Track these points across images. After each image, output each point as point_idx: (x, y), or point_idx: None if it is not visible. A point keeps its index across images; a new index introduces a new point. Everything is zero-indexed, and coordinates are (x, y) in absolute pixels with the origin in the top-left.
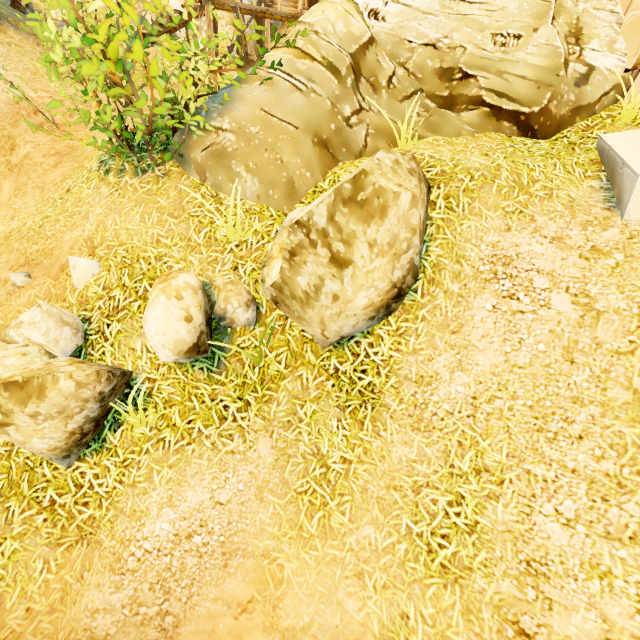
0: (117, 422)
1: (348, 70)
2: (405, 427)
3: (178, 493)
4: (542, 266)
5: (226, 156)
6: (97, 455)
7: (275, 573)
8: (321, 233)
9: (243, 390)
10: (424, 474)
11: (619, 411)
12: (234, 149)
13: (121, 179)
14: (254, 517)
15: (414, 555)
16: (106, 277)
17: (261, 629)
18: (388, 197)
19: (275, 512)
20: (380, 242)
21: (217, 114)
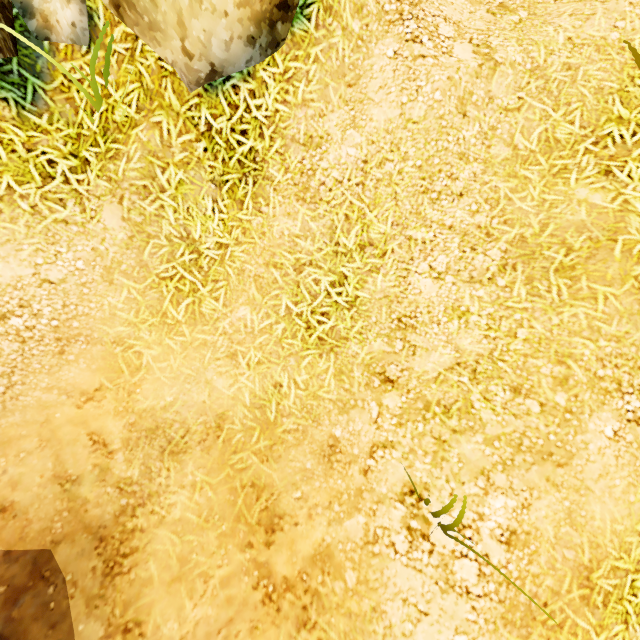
0: None
1: None
2: (289, 198)
3: None
4: (450, 15)
5: None
6: None
7: (131, 361)
8: None
9: (78, 145)
10: (308, 252)
11: (498, 167)
12: None
13: None
14: (101, 301)
15: (292, 333)
16: None
17: (113, 414)
18: None
19: (130, 297)
20: None
21: None
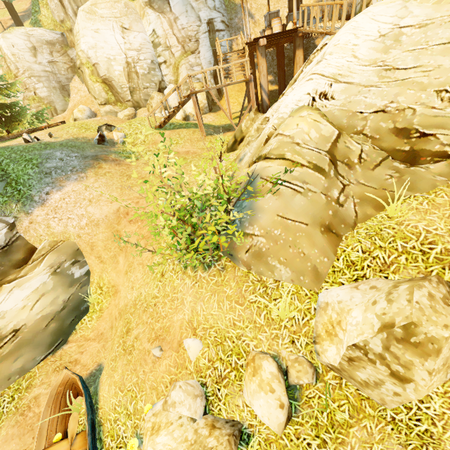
0: None
1: (329, 165)
2: None
3: None
4: None
5: (263, 255)
6: None
7: None
8: (378, 356)
9: (317, 429)
10: None
11: None
12: (266, 248)
13: (196, 273)
14: None
15: None
16: (208, 352)
17: None
18: (441, 343)
19: None
20: (436, 367)
21: (248, 223)
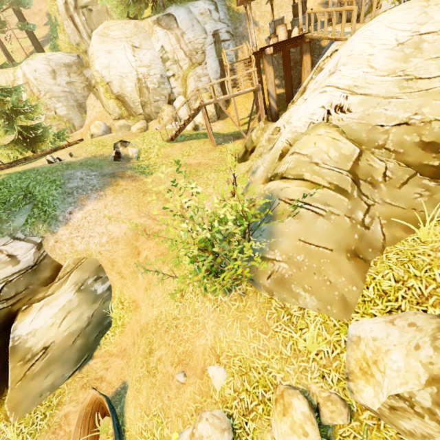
0: None
1: (352, 186)
2: None
3: None
4: None
5: (286, 282)
6: None
7: None
8: (427, 410)
9: None
10: None
11: None
12: (289, 275)
13: (217, 297)
14: None
15: None
16: (233, 382)
17: None
18: None
19: None
20: None
21: (268, 248)
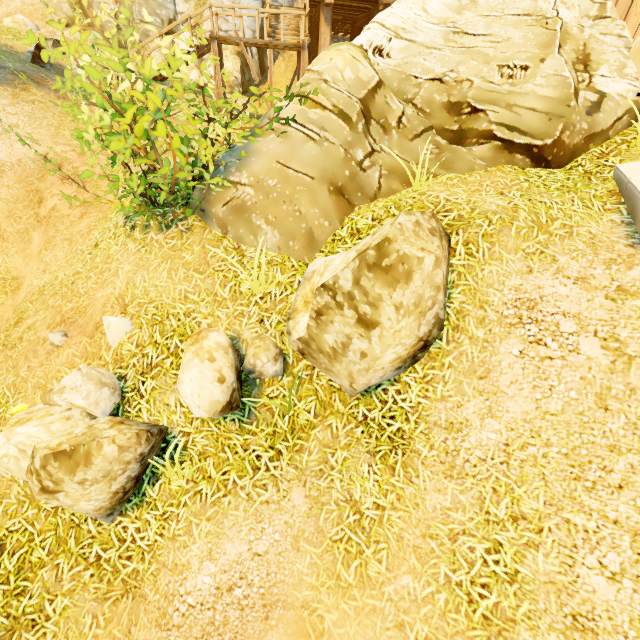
0: (155, 476)
1: (359, 116)
2: (437, 474)
3: (217, 546)
4: (567, 309)
5: (246, 210)
6: (138, 509)
7: (316, 624)
8: (347, 296)
9: (274, 439)
10: (460, 521)
11: None
12: (253, 203)
13: (147, 235)
14: (292, 567)
15: (455, 605)
16: (138, 334)
17: None
18: (412, 263)
19: (312, 561)
20: (406, 304)
21: (235, 169)
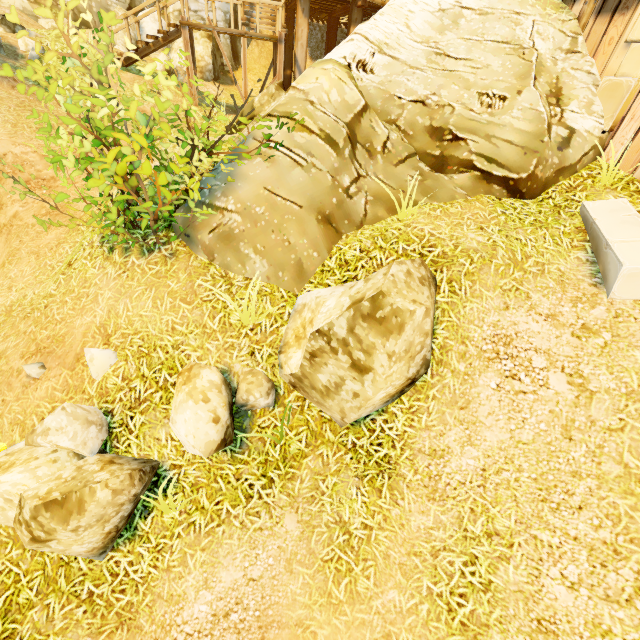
0: (147, 509)
1: (345, 141)
2: (421, 497)
3: (213, 575)
4: (539, 345)
5: (234, 238)
6: (130, 543)
7: None
8: (342, 342)
9: (266, 467)
10: (441, 539)
11: (613, 484)
12: (241, 230)
13: (127, 259)
14: (286, 589)
15: (436, 615)
16: (124, 367)
17: None
18: (405, 316)
19: (305, 582)
20: (398, 351)
21: (221, 193)
